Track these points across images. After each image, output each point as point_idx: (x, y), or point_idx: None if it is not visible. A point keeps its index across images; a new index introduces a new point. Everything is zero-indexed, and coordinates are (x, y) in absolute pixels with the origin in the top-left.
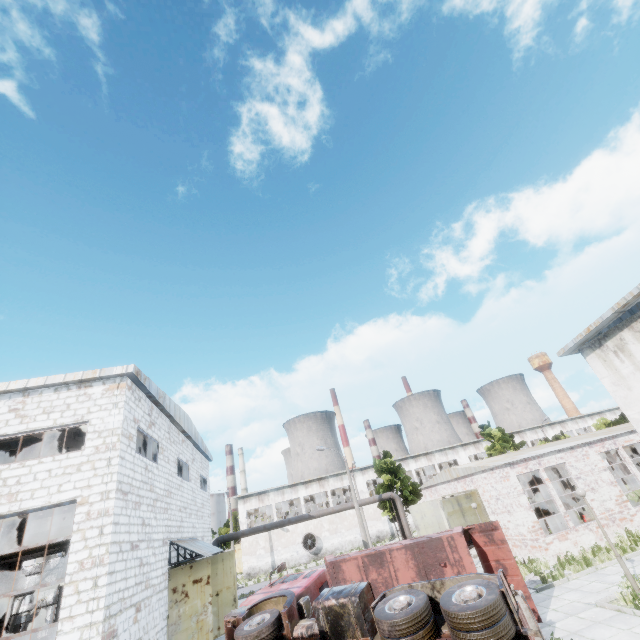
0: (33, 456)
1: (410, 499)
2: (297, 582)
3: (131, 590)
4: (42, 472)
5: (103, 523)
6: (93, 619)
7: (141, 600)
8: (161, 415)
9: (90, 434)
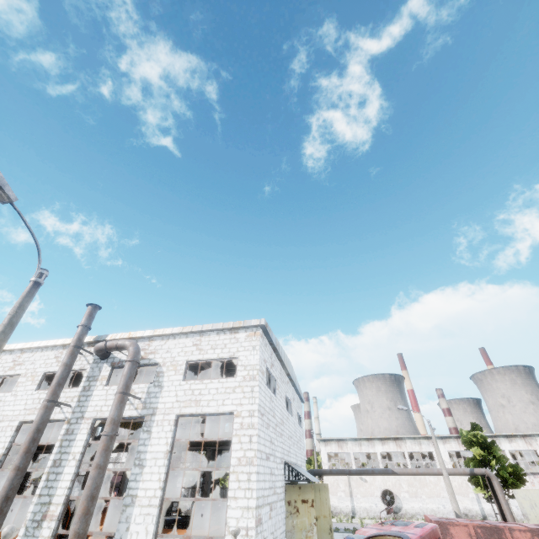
0: (193, 378)
1: (510, 482)
2: (409, 529)
3: (267, 491)
4: (213, 389)
5: (251, 433)
6: (249, 504)
7: (272, 502)
8: (276, 359)
9: (239, 366)
